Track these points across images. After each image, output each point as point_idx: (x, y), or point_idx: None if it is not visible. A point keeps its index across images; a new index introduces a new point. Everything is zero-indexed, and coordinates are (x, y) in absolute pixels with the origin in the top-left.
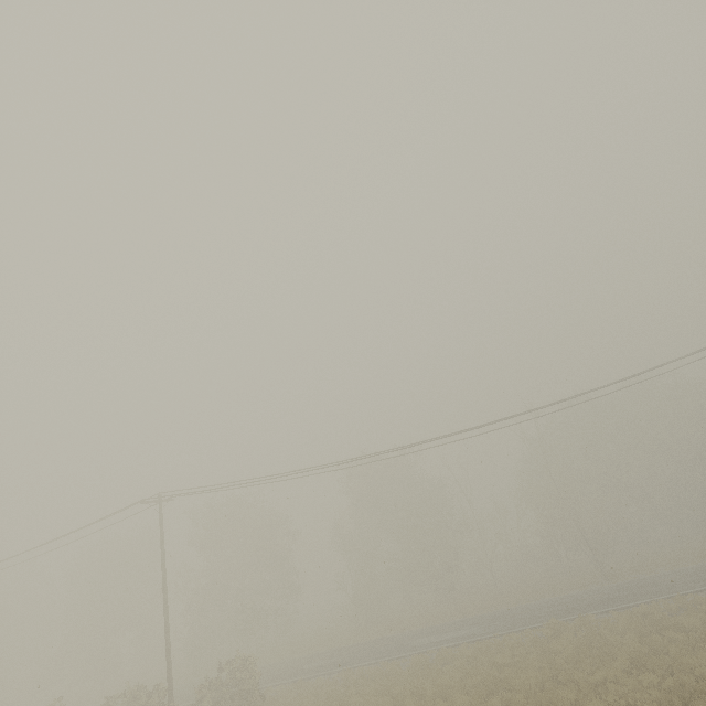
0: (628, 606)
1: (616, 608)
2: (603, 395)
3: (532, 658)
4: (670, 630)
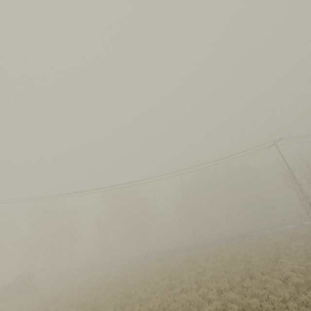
0: (191, 251)
1: (187, 252)
2: (192, 171)
3: (142, 272)
4: (190, 262)
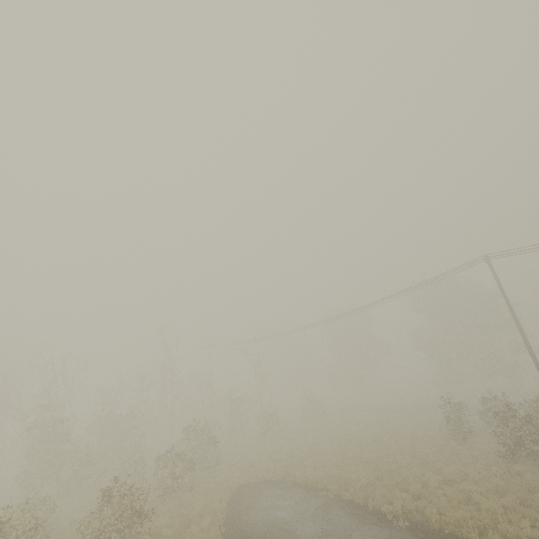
0: None
1: None
2: None
3: None
4: None
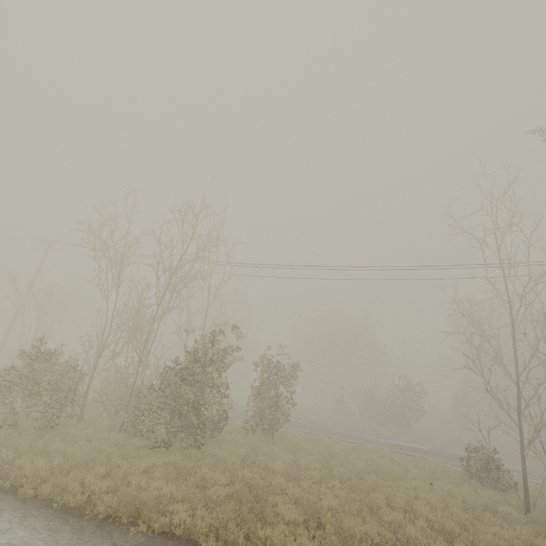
0: None
1: None
2: None
3: None
4: None
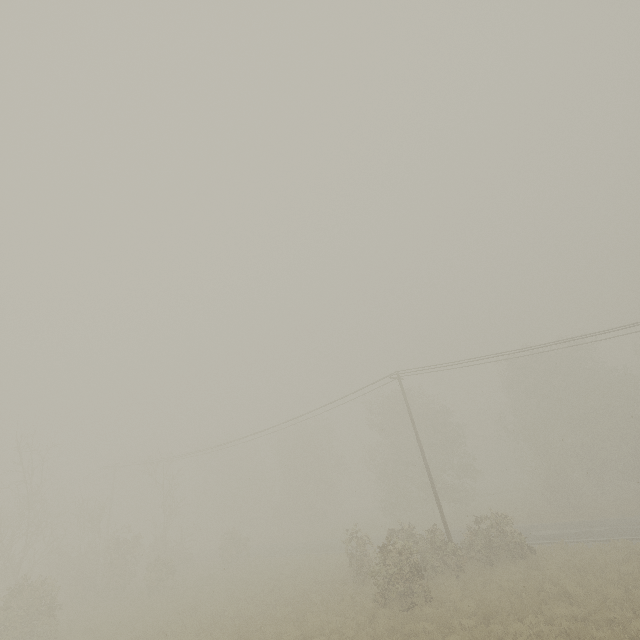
0: None
1: None
2: None
3: None
4: None
